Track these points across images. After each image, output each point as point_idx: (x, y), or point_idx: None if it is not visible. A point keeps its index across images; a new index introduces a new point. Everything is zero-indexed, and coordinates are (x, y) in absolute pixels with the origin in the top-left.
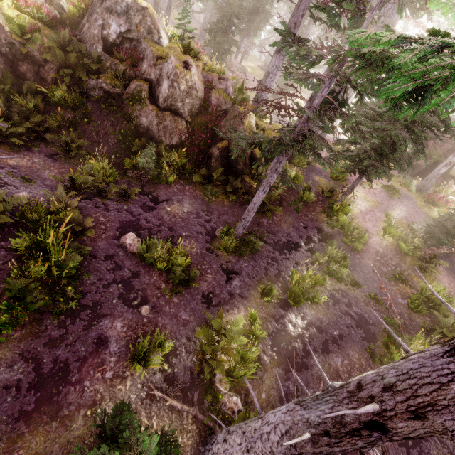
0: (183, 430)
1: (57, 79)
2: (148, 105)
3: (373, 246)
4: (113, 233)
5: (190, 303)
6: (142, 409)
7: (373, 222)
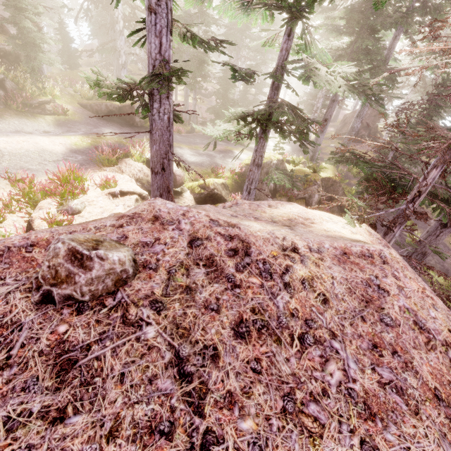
0: None
1: None
2: None
3: None
4: None
5: None
6: None
7: None
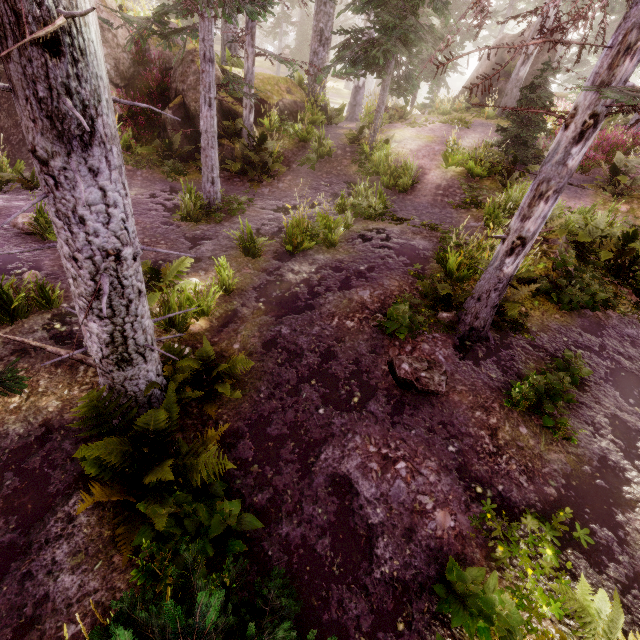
0: (74, 383)
1: None
2: None
3: (432, 181)
4: (1, 220)
5: None
6: (0, 366)
7: (430, 157)
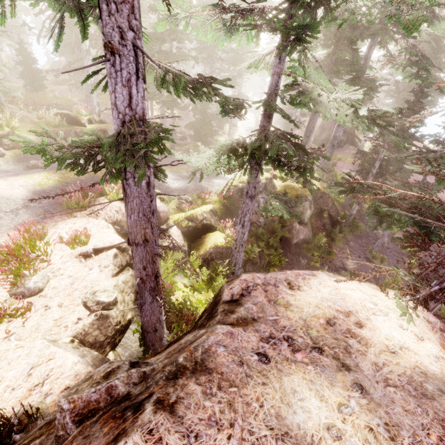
0: None
1: (260, 256)
2: (301, 228)
3: None
4: None
5: None
6: None
7: None
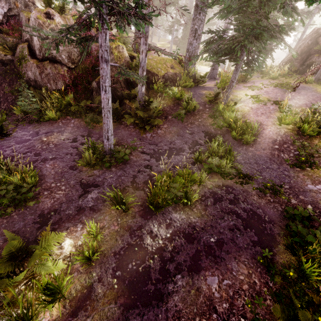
0: None
1: None
2: (29, 60)
3: (269, 136)
4: None
5: (16, 226)
6: None
7: (267, 115)
